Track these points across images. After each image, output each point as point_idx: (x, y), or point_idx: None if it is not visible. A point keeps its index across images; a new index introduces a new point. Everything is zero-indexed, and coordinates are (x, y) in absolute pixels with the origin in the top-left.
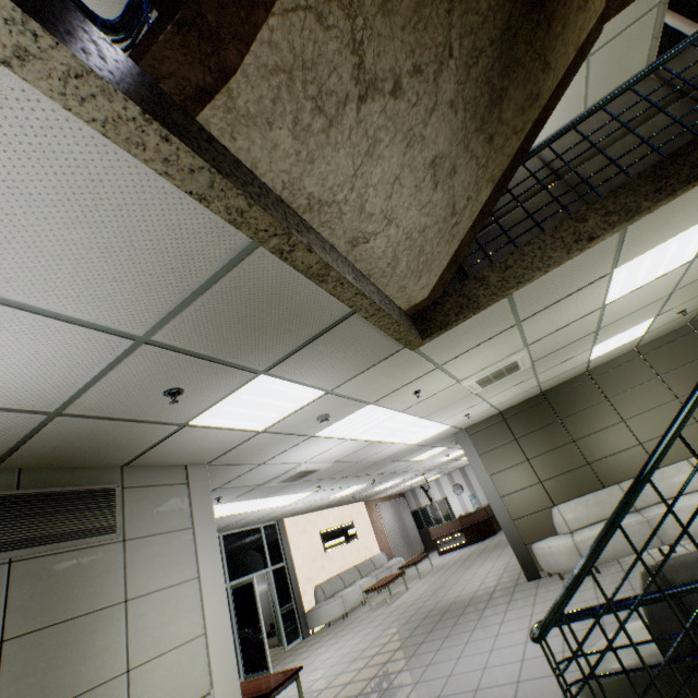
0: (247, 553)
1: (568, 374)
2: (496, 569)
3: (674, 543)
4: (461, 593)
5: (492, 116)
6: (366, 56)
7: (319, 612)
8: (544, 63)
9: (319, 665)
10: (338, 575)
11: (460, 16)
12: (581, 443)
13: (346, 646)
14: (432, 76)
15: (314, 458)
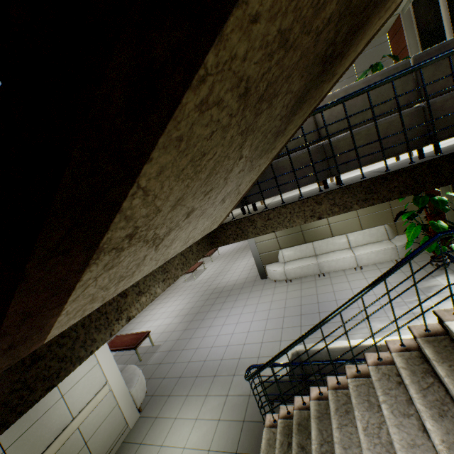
0: None
1: None
2: (249, 266)
3: (303, 362)
4: (230, 280)
5: (276, 140)
6: (160, 232)
7: None
8: (332, 77)
9: (159, 317)
10: None
11: (253, 137)
12: None
13: (173, 306)
14: (223, 180)
15: None
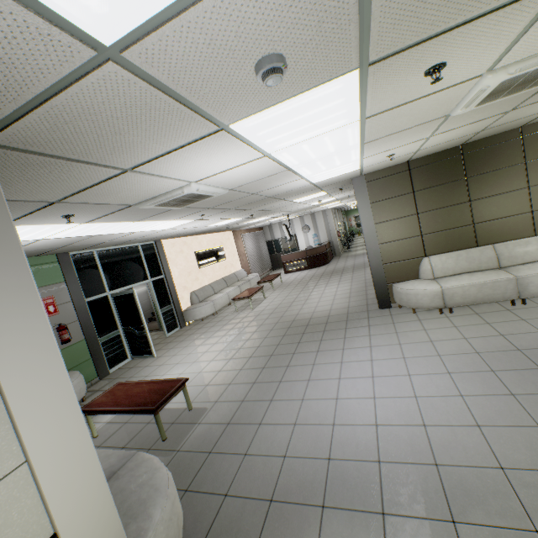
0: (125, 268)
1: (510, 125)
2: (342, 293)
3: None
4: (317, 310)
5: None
6: None
7: (194, 312)
8: None
9: (198, 358)
10: (209, 285)
11: None
12: (476, 204)
13: (220, 343)
14: None
15: (210, 178)
